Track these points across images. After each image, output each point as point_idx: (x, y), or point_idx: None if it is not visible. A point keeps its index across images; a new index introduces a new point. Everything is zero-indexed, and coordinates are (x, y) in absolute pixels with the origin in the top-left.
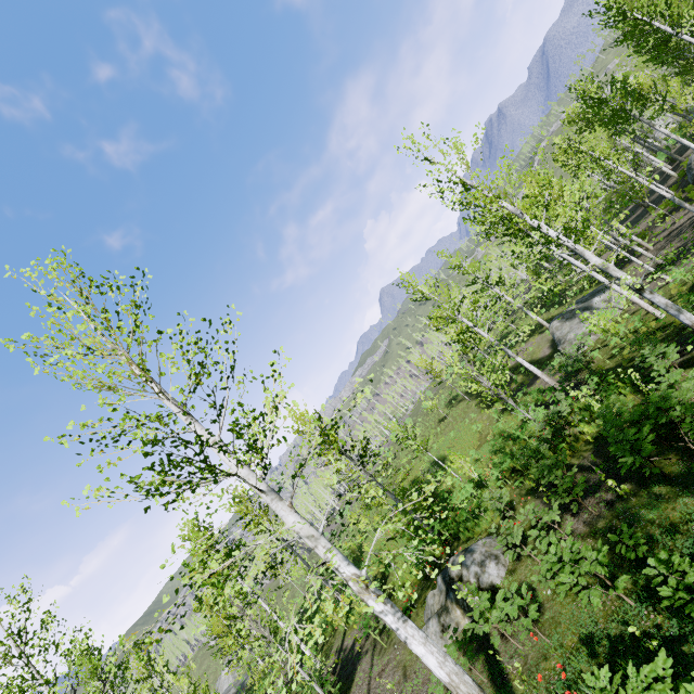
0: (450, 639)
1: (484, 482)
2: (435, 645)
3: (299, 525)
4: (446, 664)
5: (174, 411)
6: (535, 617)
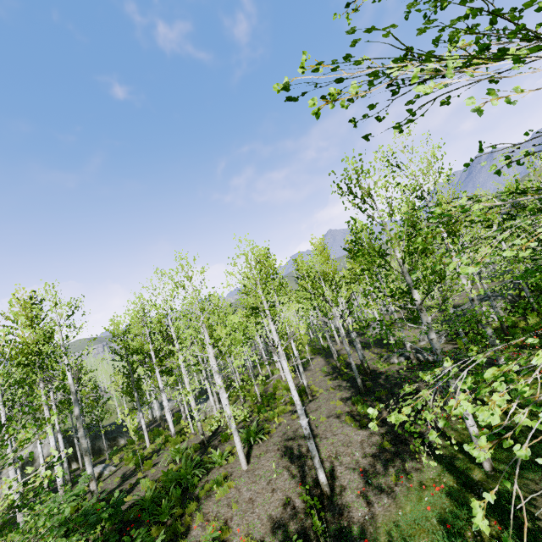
0: None
1: None
2: None
3: None
4: None
5: None
6: None
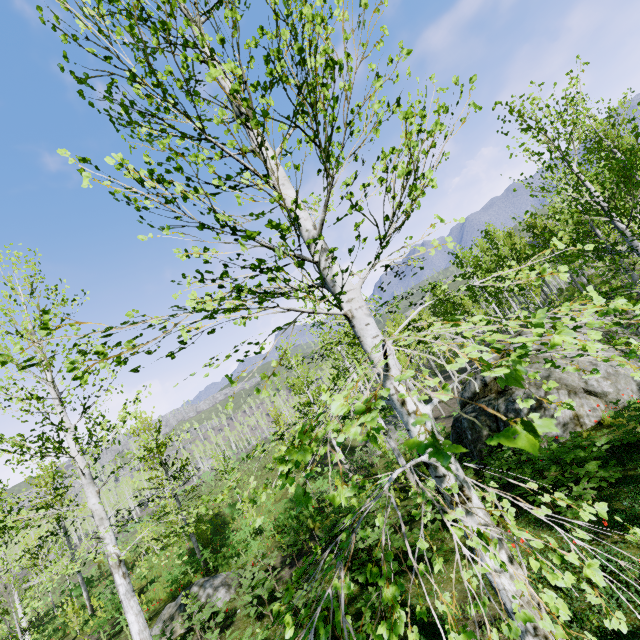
0: (160, 631)
1: (261, 529)
2: (143, 618)
3: (97, 507)
4: (144, 632)
5: (52, 395)
6: (221, 624)
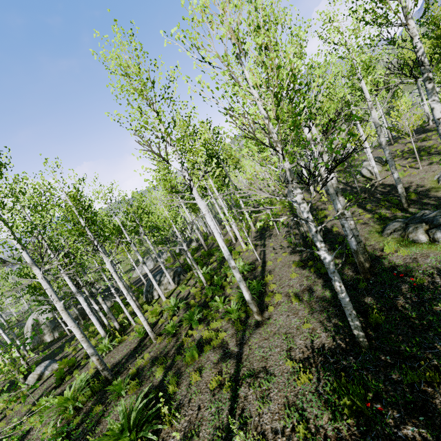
0: None
1: None
2: None
3: None
4: None
5: None
6: None
